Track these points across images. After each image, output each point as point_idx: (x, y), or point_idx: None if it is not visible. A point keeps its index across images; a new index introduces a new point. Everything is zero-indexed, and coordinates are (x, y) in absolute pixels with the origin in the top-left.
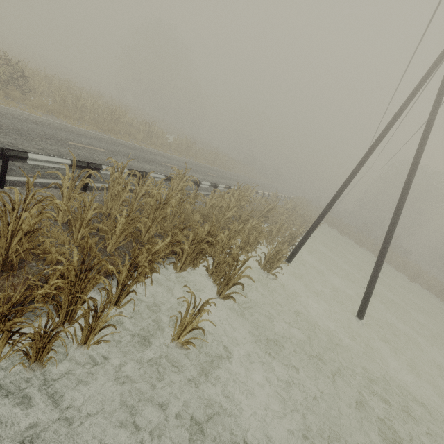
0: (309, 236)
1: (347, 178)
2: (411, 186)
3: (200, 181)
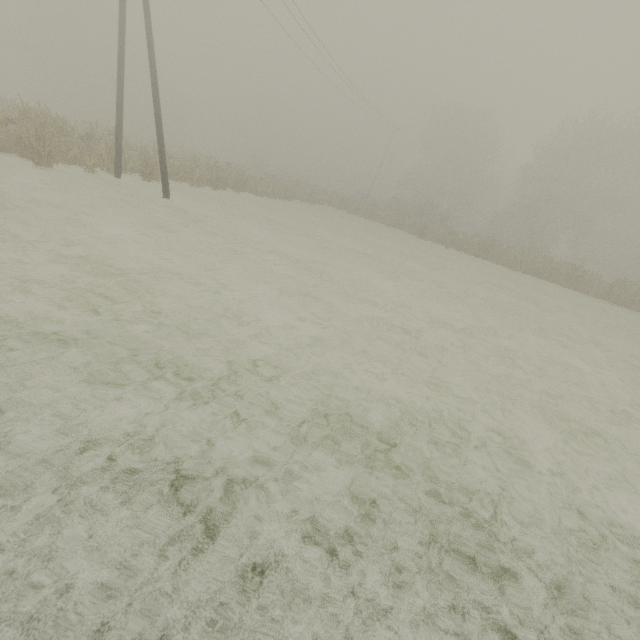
0: (118, 138)
1: (118, 53)
2: (151, 34)
3: (12, 119)
